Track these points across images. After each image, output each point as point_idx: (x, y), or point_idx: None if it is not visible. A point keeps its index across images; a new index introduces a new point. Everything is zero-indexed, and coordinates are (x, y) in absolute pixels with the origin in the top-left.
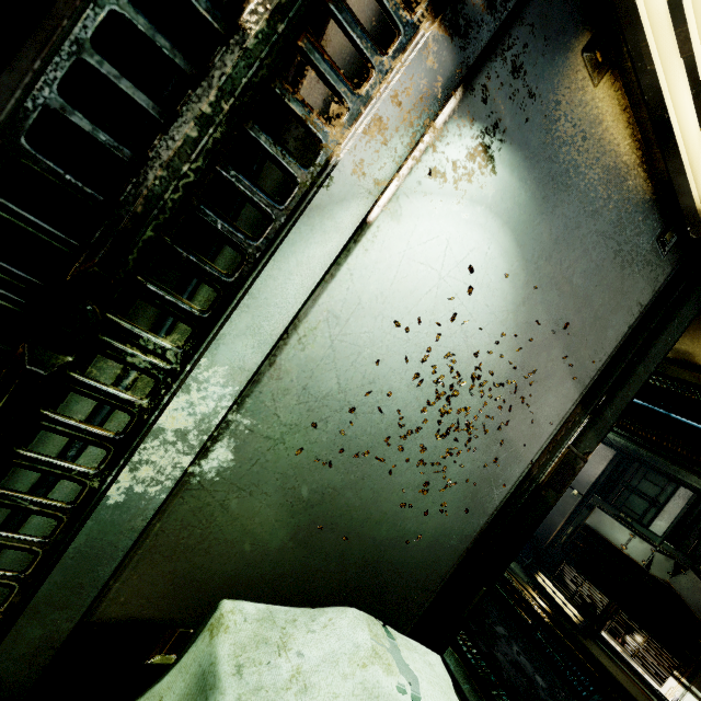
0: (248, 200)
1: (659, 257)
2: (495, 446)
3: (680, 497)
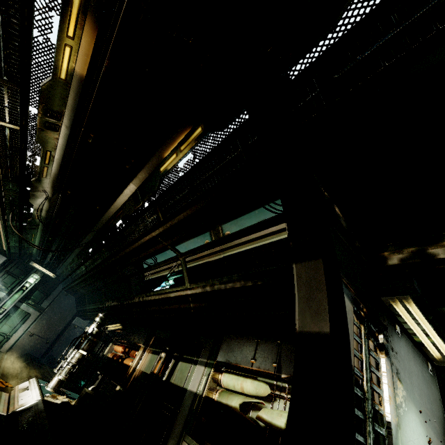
0: None
1: (432, 376)
2: None
3: None
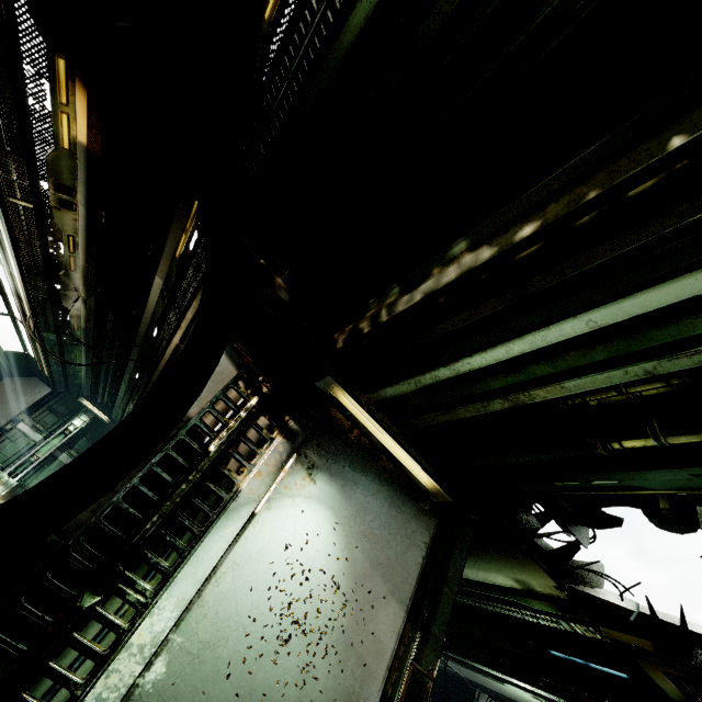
0: (201, 510)
1: (425, 513)
2: (350, 662)
3: None
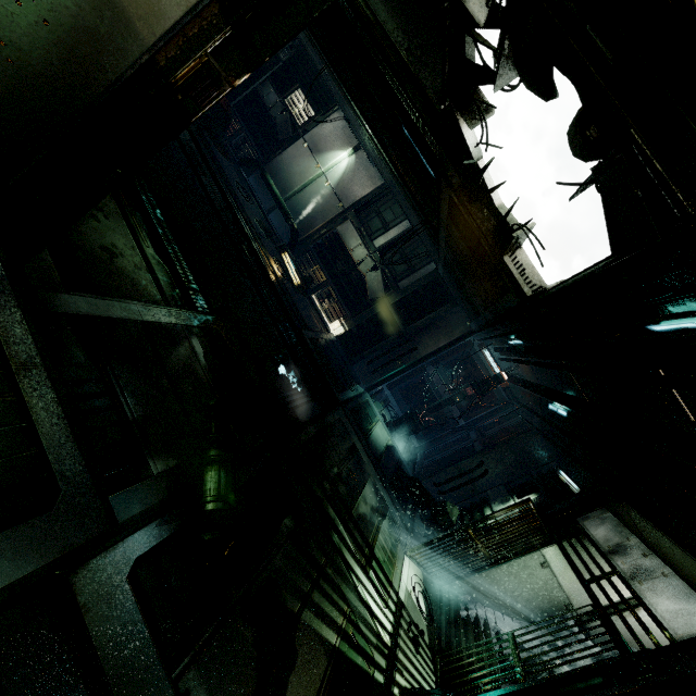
0: None
1: None
2: None
3: (402, 227)
